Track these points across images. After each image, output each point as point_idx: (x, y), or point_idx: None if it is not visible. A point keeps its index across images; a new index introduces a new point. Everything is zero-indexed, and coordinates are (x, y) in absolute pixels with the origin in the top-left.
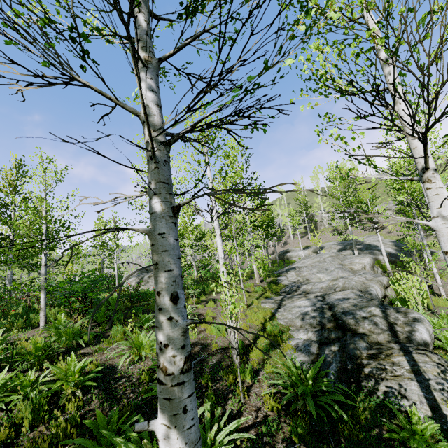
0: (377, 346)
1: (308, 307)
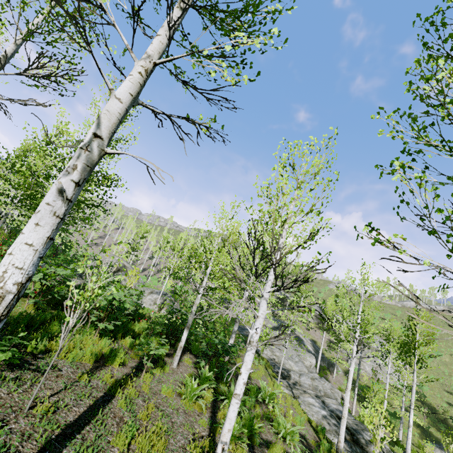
0: None
1: (322, 410)
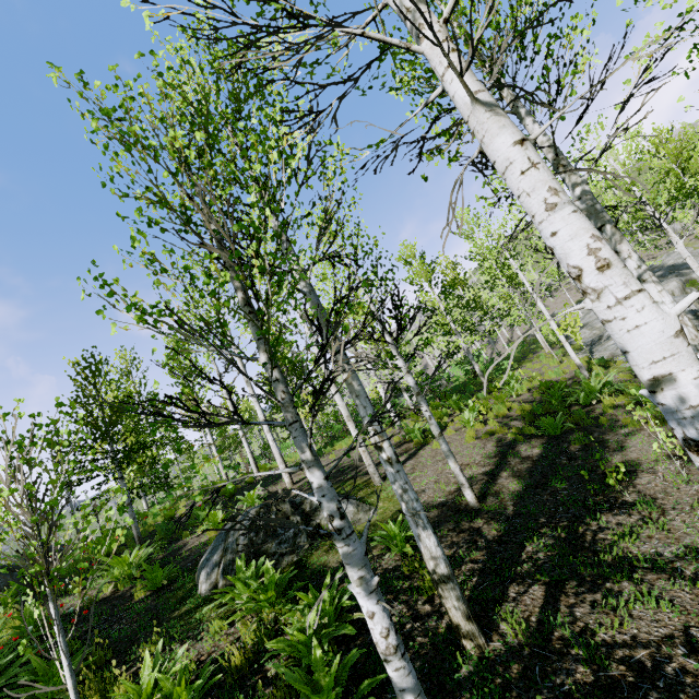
0: None
1: None
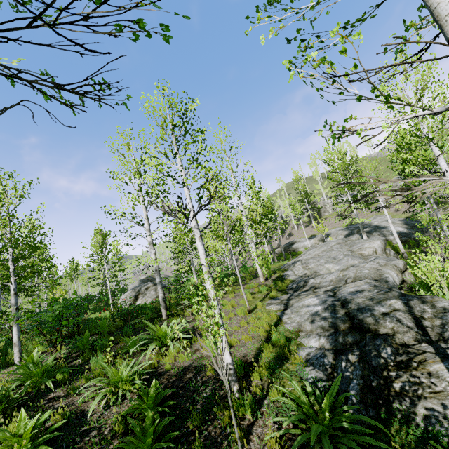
0: (405, 349)
1: (317, 306)
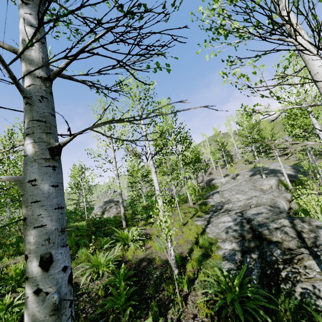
0: (289, 251)
1: (230, 222)
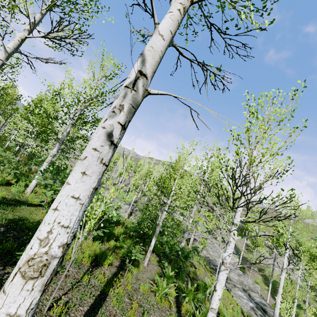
0: None
1: (250, 302)
